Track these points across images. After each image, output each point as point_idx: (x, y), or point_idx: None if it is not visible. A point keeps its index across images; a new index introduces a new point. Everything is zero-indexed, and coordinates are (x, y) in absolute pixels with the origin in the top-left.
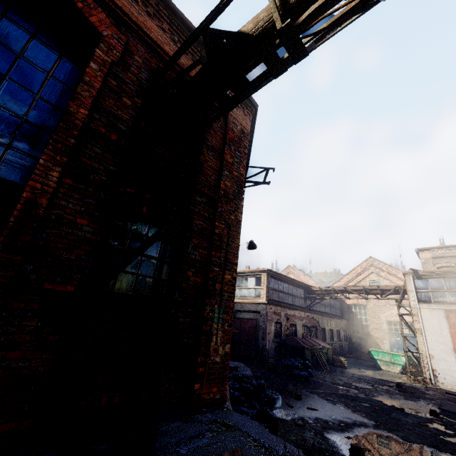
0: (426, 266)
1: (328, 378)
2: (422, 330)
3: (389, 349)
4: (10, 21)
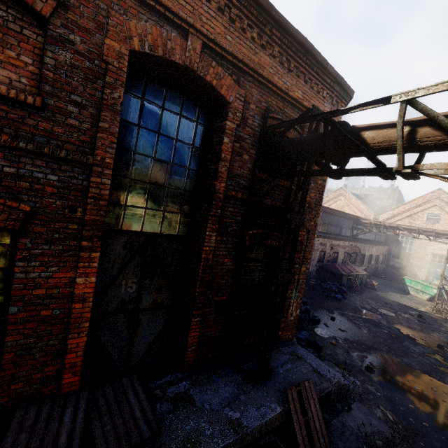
0: None
1: (358, 302)
2: None
3: (424, 276)
4: (167, 111)
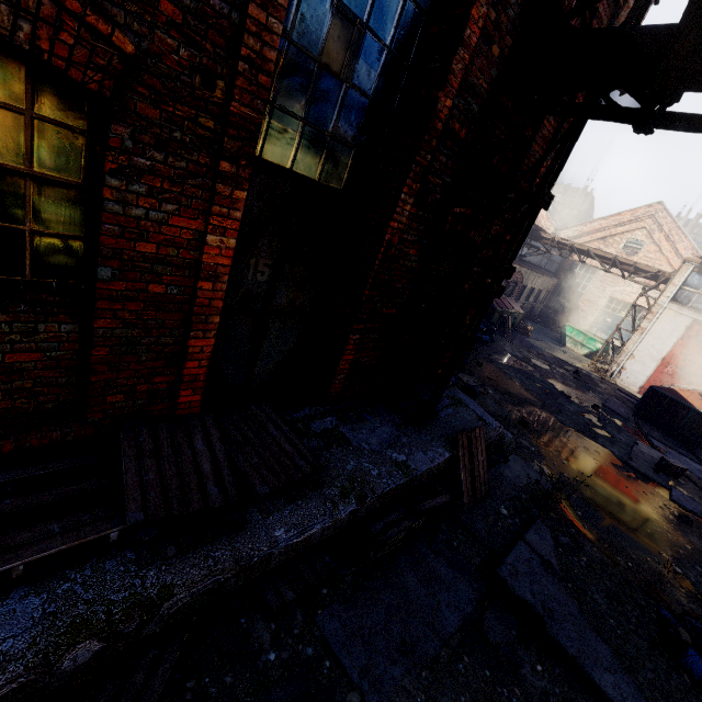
0: None
1: (508, 348)
2: (646, 331)
3: (588, 327)
4: None
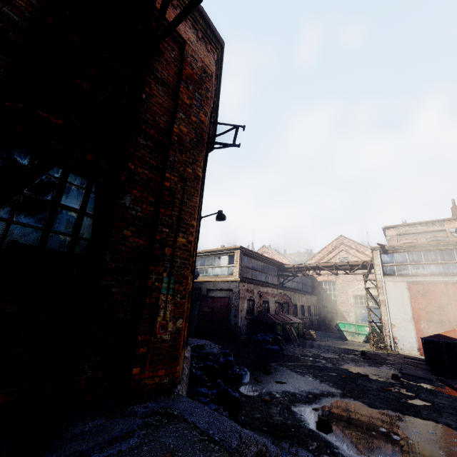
0: (391, 243)
1: (298, 351)
2: (386, 302)
3: (354, 321)
4: None
